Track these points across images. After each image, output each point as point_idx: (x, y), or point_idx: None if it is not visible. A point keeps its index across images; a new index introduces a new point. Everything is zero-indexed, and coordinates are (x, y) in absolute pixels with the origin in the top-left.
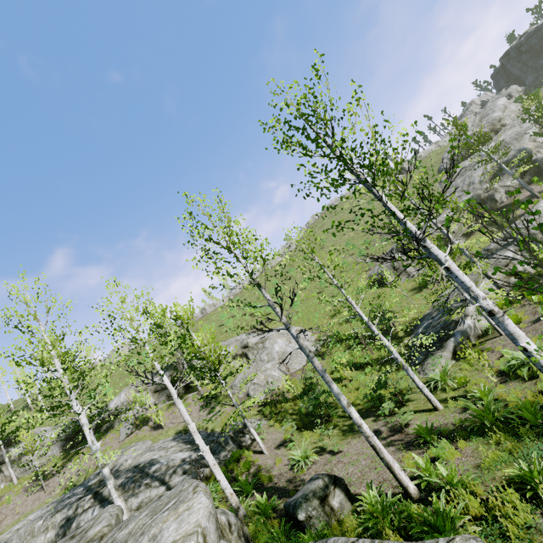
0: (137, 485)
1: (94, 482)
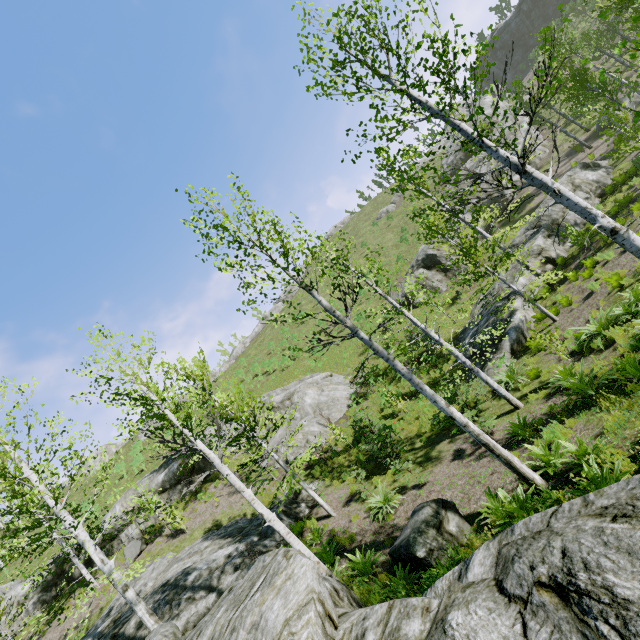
0: (174, 605)
1: (106, 625)
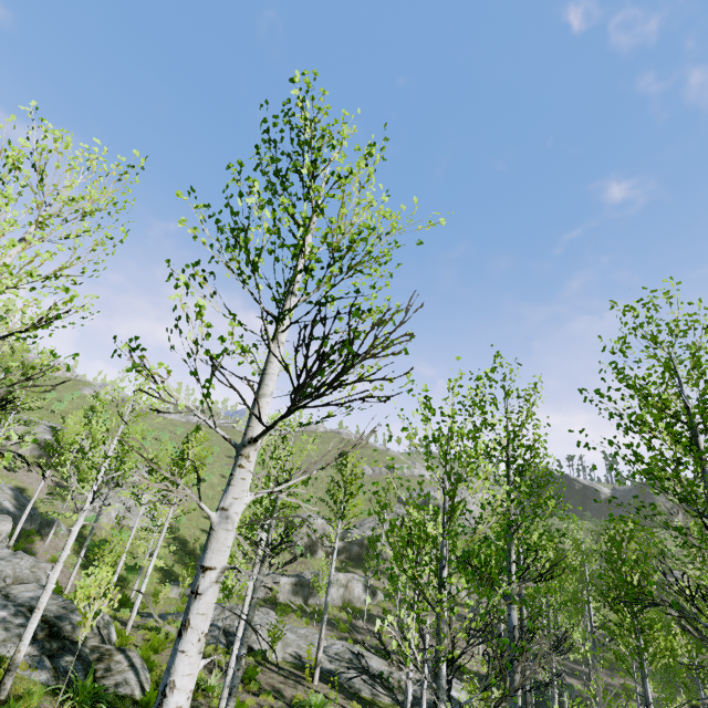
0: None
1: None
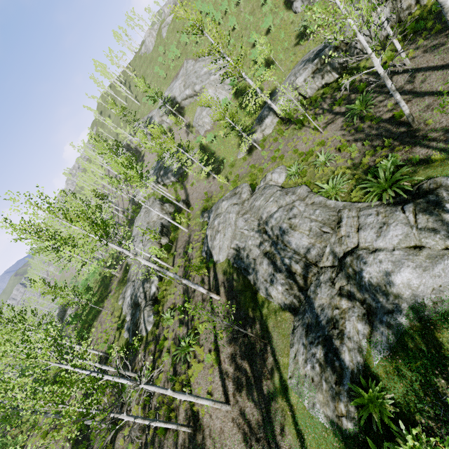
0: (165, 177)
1: (159, 166)
